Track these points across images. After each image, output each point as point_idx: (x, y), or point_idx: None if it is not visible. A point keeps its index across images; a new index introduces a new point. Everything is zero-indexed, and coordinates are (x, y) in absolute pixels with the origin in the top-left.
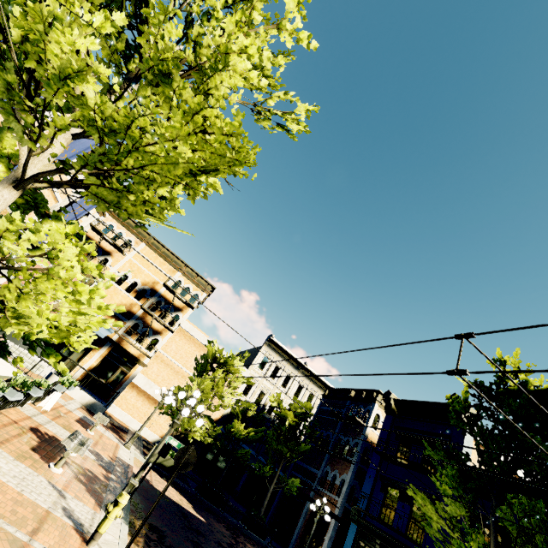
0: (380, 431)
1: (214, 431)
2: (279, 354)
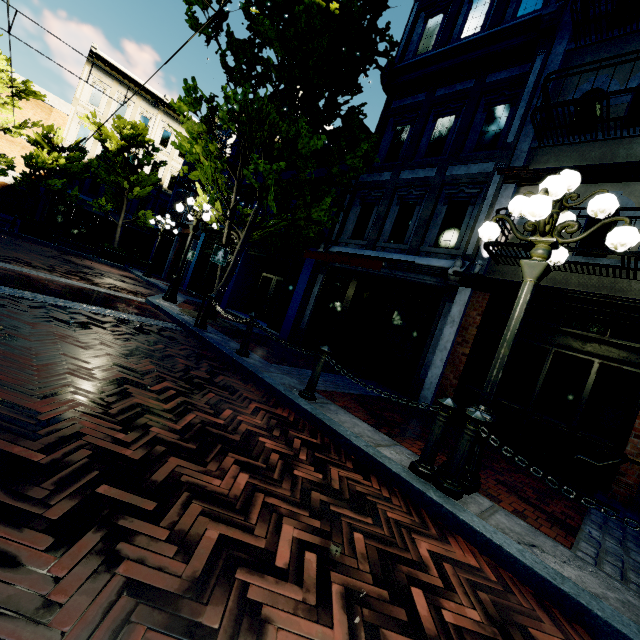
0: (232, 149)
1: (7, 165)
2: (119, 83)
